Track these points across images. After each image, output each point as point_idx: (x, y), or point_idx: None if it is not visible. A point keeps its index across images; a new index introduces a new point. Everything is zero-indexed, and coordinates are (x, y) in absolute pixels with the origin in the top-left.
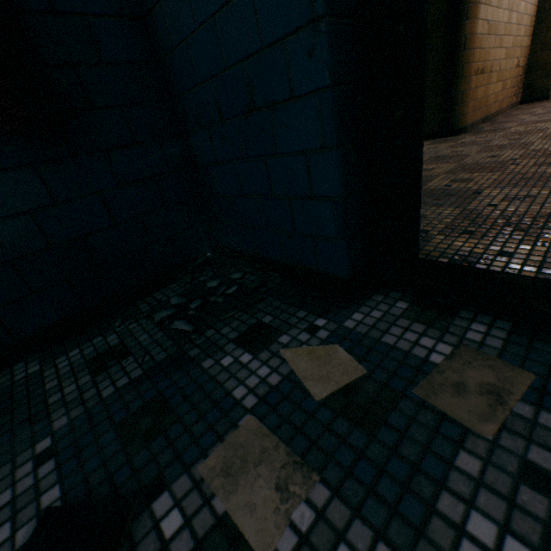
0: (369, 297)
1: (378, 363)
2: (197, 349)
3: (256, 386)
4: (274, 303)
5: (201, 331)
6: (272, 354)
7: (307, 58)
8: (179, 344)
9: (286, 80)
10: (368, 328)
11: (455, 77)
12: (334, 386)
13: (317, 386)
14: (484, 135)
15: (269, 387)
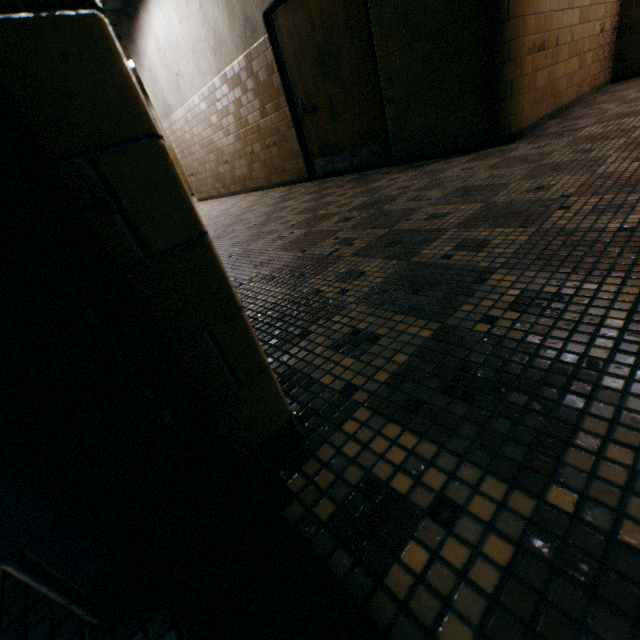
0: (127, 639)
1: None
2: None
3: None
4: None
5: None
6: None
7: None
8: None
9: None
10: None
11: (498, 60)
12: None
13: None
14: (544, 143)
15: None
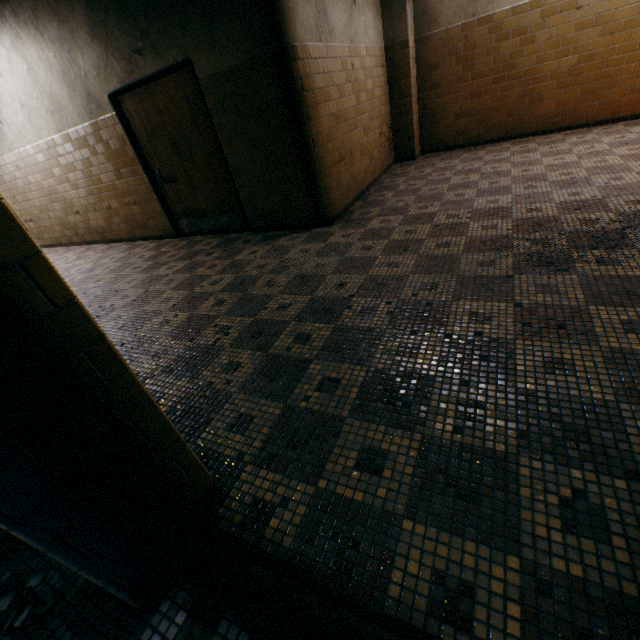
0: (160, 604)
1: None
2: None
3: None
4: (65, 636)
5: None
6: None
7: None
8: None
9: None
10: None
11: (313, 173)
12: None
13: None
14: (350, 231)
15: None
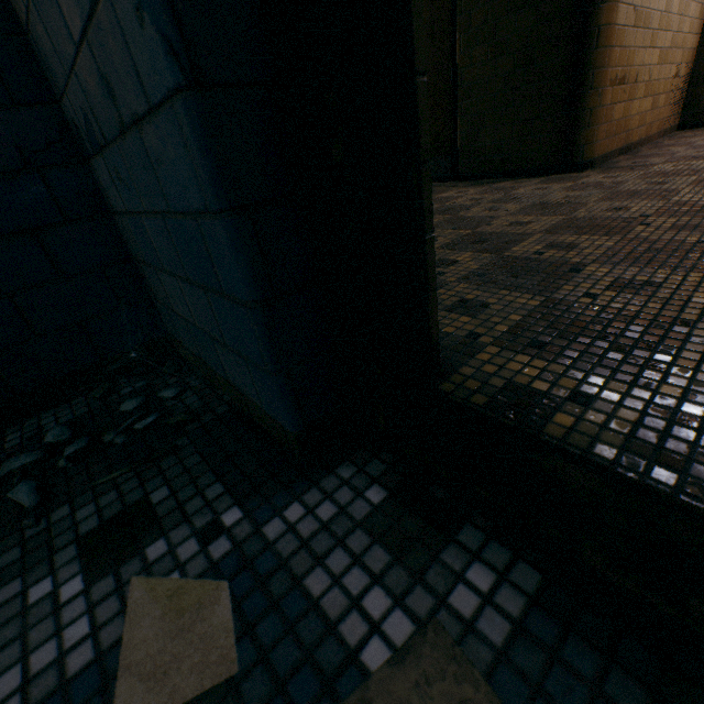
0: (335, 466)
1: (271, 646)
2: (18, 550)
3: (45, 669)
4: (189, 459)
5: (52, 506)
6: (120, 583)
7: (140, 25)
8: (1, 533)
9: (134, 72)
10: (297, 544)
11: (581, 87)
12: (162, 703)
13: (133, 699)
14: (616, 174)
15: (63, 679)
